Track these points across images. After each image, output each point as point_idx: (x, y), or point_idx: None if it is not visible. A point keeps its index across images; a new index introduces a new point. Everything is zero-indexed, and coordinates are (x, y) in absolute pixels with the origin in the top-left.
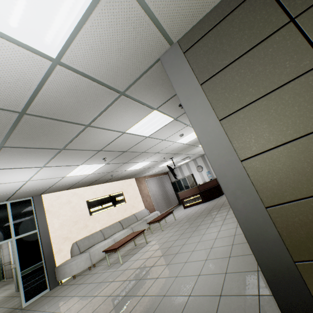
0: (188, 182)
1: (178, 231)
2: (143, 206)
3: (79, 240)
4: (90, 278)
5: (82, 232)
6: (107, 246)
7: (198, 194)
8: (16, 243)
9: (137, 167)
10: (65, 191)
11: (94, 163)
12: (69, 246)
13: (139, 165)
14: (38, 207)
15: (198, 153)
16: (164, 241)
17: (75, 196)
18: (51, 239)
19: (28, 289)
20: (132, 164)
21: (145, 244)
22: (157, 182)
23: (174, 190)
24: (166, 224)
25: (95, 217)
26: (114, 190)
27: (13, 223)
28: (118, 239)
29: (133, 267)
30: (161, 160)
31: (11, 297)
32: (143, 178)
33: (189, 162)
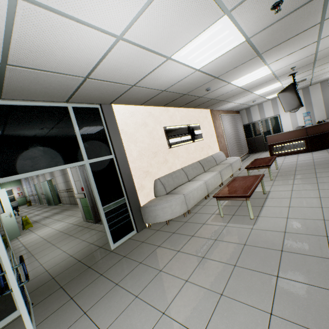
0: (271, 125)
1: (324, 184)
2: (217, 148)
3: (163, 178)
4: (204, 230)
5: (162, 168)
6: (199, 190)
7: (301, 140)
8: (90, 169)
9: (244, 81)
10: (138, 107)
11: (245, 19)
12: (151, 183)
13: (252, 76)
14: (110, 123)
15: (317, 77)
16: (314, 195)
17: (151, 117)
18: (131, 171)
19: (114, 229)
20: (254, 67)
21: (262, 194)
22: (230, 121)
23: (246, 135)
24: (264, 173)
25: (174, 151)
26: (190, 120)
27: (82, 139)
28: (208, 183)
29: (302, 231)
30: (279, 75)
31: (82, 227)
32: (217, 112)
33: (277, 98)
